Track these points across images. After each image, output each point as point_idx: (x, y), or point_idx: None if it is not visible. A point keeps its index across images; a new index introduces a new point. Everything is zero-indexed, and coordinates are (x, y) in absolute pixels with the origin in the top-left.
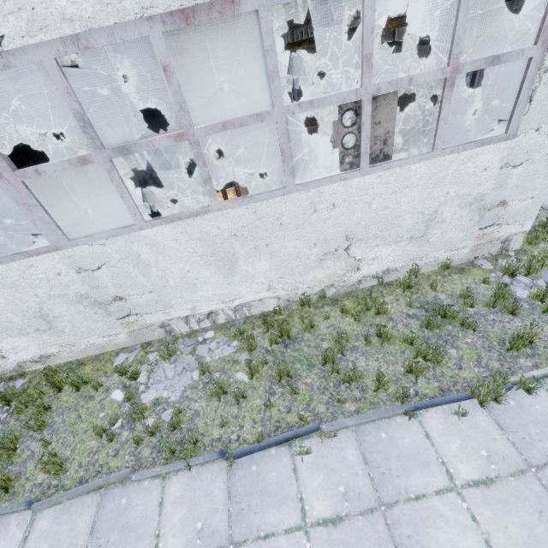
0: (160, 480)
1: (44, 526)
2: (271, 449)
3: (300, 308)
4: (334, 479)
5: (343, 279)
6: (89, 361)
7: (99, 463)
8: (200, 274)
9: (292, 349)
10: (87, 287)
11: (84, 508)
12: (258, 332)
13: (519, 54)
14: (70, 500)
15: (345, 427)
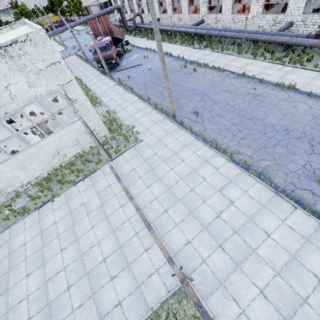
0: (23, 219)
1: None
2: (47, 203)
3: (56, 171)
4: (59, 202)
5: (64, 160)
6: None
7: (7, 224)
8: (18, 173)
9: (53, 182)
10: None
11: (6, 232)
12: (44, 182)
13: (66, 107)
14: (2, 233)
15: (62, 193)
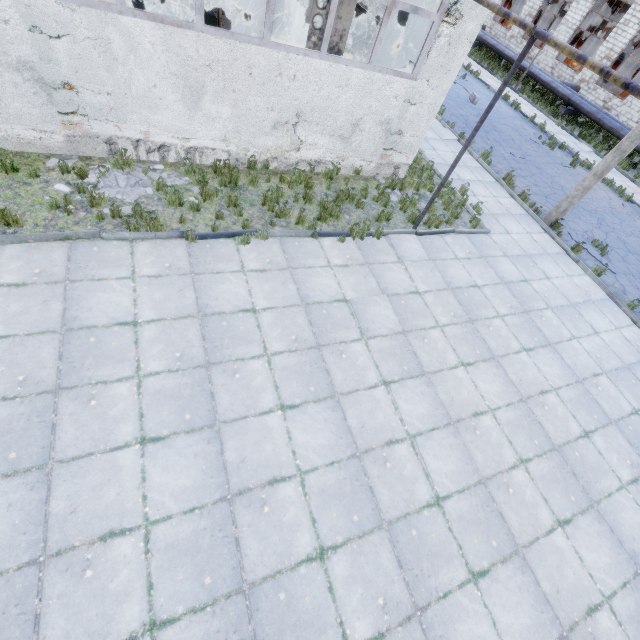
0: (128, 243)
1: (12, 253)
2: (220, 240)
3: (247, 171)
4: (263, 257)
5: (286, 156)
6: (9, 155)
7: (60, 227)
8: (166, 95)
9: (238, 193)
10: (36, 55)
11: (54, 248)
12: (208, 177)
13: (428, 14)
14: (36, 243)
15: (274, 237)
